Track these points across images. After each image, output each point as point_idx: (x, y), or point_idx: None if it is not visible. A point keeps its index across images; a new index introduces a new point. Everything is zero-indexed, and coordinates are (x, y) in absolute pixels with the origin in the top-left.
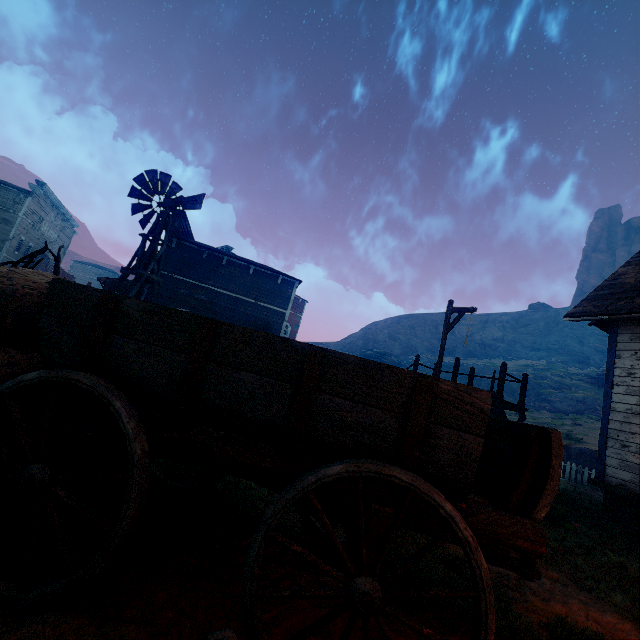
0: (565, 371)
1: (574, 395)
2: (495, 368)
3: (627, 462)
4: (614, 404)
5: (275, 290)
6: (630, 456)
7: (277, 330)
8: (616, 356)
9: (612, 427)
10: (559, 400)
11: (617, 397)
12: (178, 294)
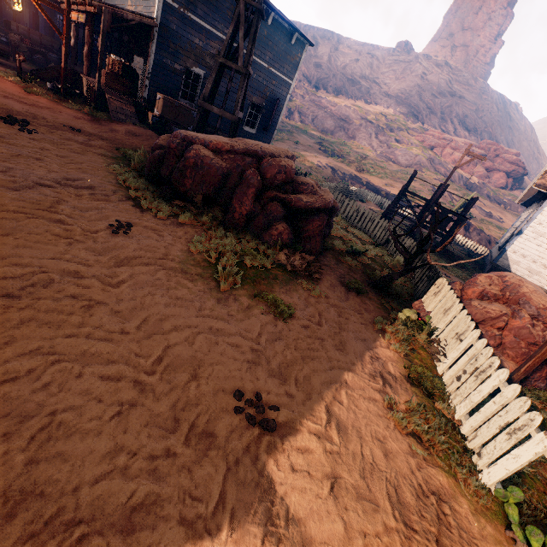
0: (405, 125)
1: (411, 152)
2: (361, 114)
3: (511, 258)
4: (523, 235)
5: (287, 53)
6: (514, 257)
7: (281, 104)
8: (540, 213)
9: (515, 244)
10: (401, 155)
11: (526, 232)
12: (193, 45)
